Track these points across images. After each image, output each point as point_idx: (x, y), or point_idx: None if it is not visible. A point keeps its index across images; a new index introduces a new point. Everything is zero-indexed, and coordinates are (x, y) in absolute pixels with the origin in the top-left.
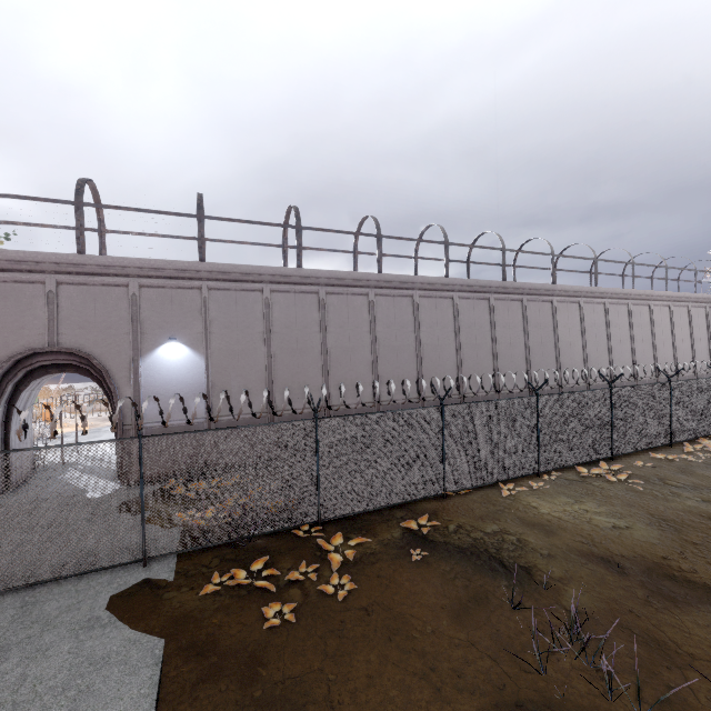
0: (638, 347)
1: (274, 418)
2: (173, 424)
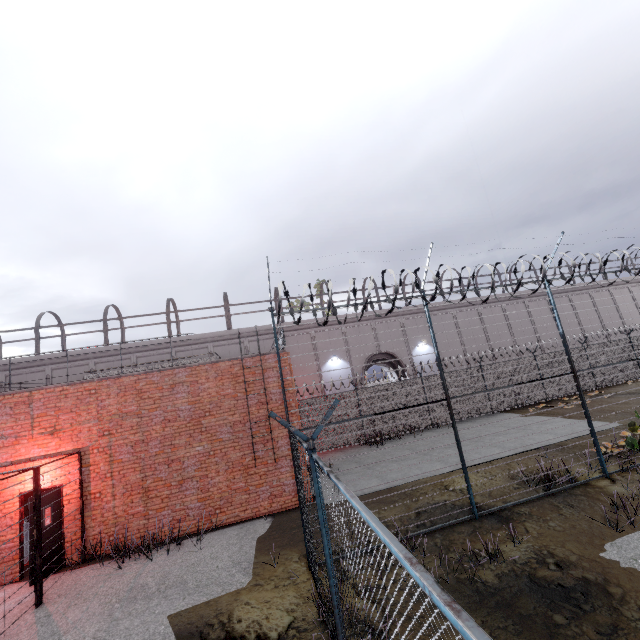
0: None
1: None
2: None
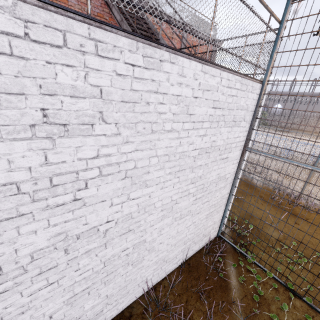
0: None
1: None
2: None
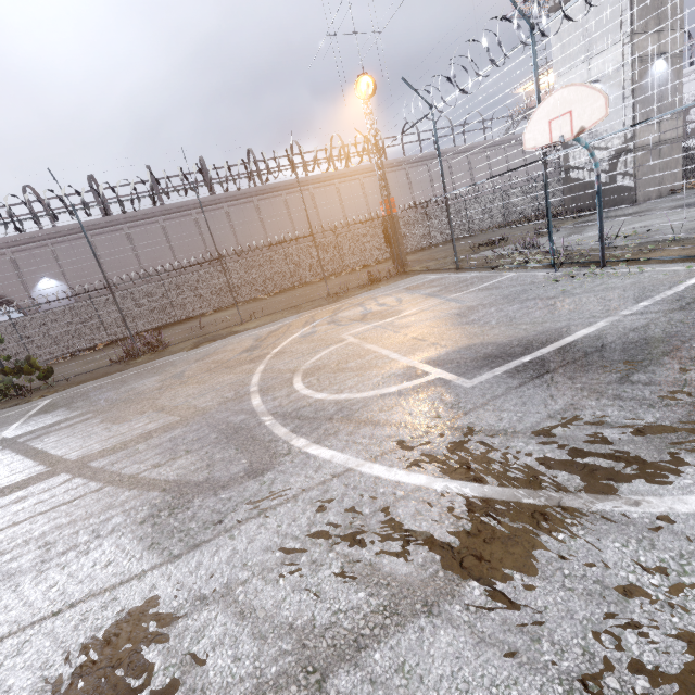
0: (398, 205)
1: None
2: None
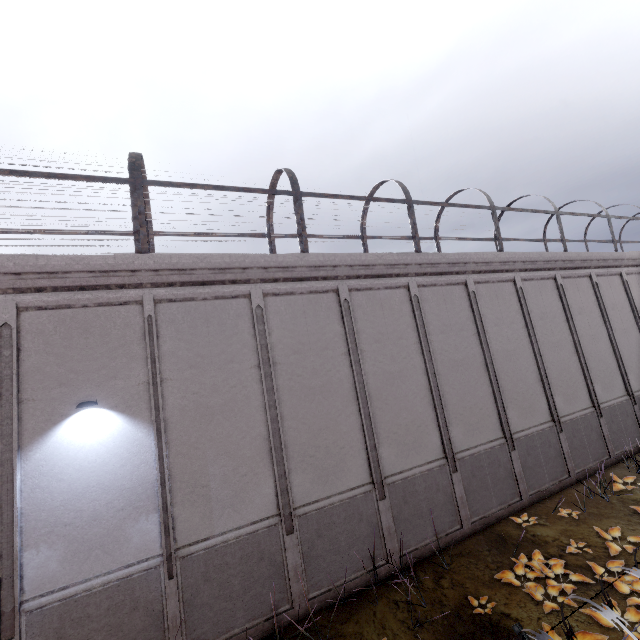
0: None
1: (293, 523)
2: (92, 587)
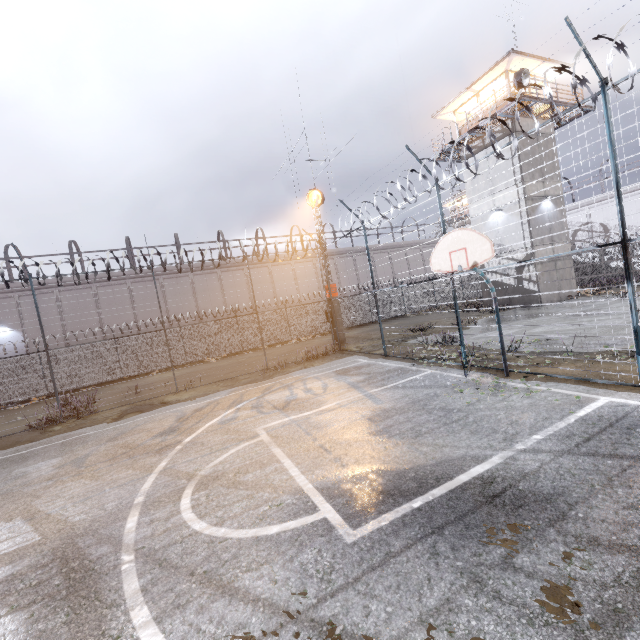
0: (345, 284)
1: None
2: None
